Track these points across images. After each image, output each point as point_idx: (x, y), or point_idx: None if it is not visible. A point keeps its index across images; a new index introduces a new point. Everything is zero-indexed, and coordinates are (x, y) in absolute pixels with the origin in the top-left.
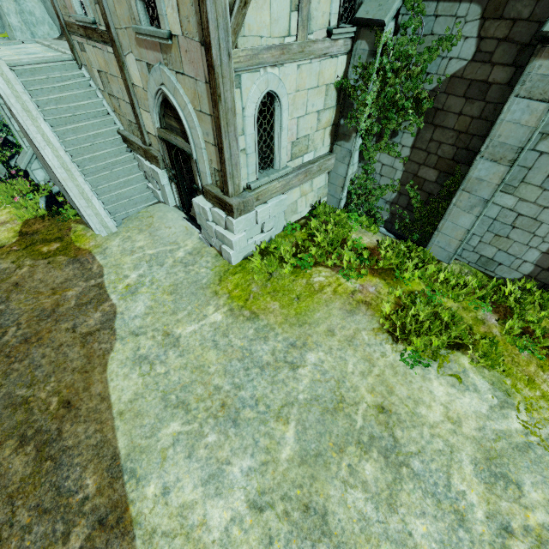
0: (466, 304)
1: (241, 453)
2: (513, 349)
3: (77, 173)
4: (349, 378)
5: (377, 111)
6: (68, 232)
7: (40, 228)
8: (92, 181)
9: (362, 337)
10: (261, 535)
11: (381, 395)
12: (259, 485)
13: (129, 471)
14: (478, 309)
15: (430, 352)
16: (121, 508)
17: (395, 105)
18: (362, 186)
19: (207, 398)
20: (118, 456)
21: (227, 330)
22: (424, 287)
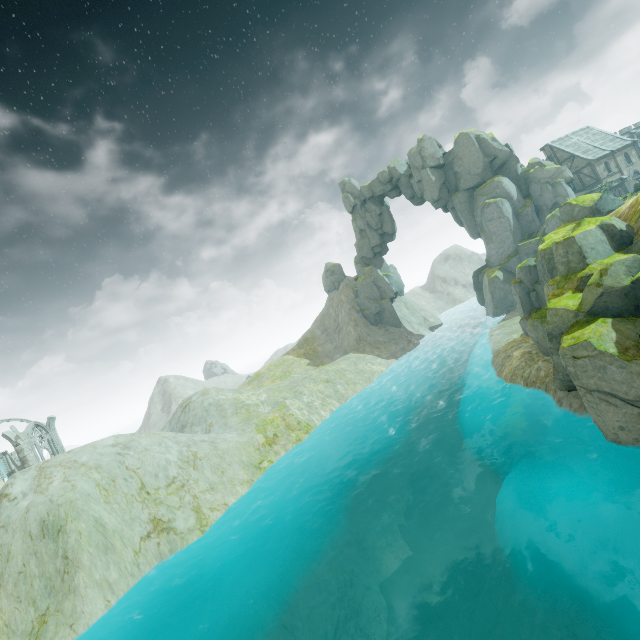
0: None
1: None
2: None
3: None
4: None
5: None
6: None
7: None
8: None
9: None
10: None
11: None
12: None
13: None
14: None
15: None
16: None
17: None
18: None
19: None
20: None
21: None
22: None
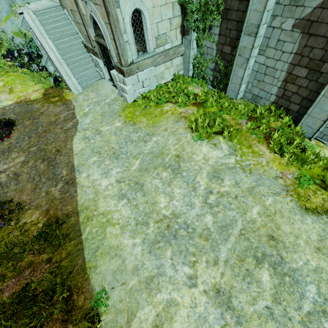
0: (235, 117)
1: (117, 167)
2: (248, 135)
3: (64, 64)
4: (168, 146)
5: (200, 15)
6: (62, 93)
7: (51, 92)
8: (71, 68)
9: (179, 131)
10: (118, 189)
11: (179, 151)
12: (121, 176)
13: (77, 170)
14: (240, 119)
15: (207, 135)
16: (73, 179)
17: (209, 10)
18: (199, 62)
19: (108, 151)
20: (74, 166)
21: (121, 129)
22: (217, 110)
